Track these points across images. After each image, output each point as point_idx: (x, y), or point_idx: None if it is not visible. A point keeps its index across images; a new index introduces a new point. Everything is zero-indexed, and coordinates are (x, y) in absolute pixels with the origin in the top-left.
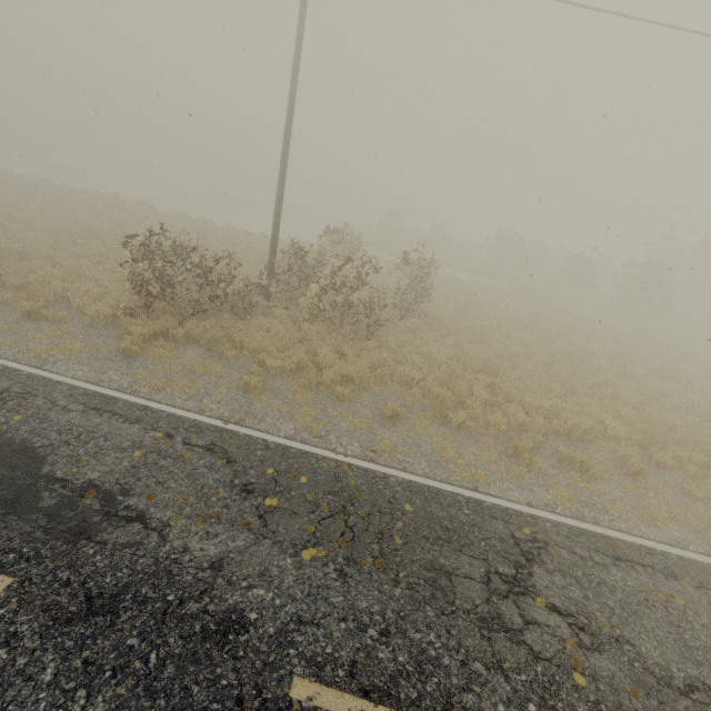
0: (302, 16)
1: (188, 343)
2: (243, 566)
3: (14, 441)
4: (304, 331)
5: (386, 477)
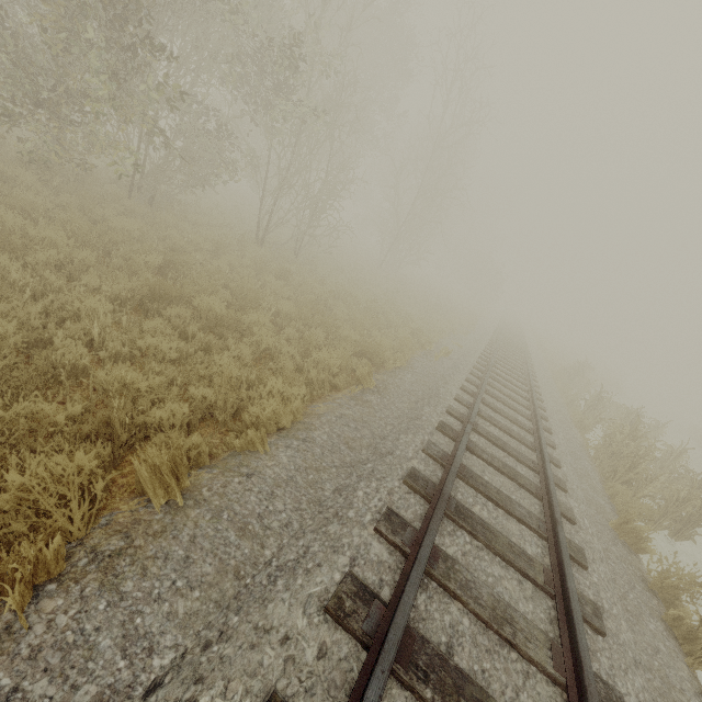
0: None
1: None
2: None
3: None
4: None
5: None
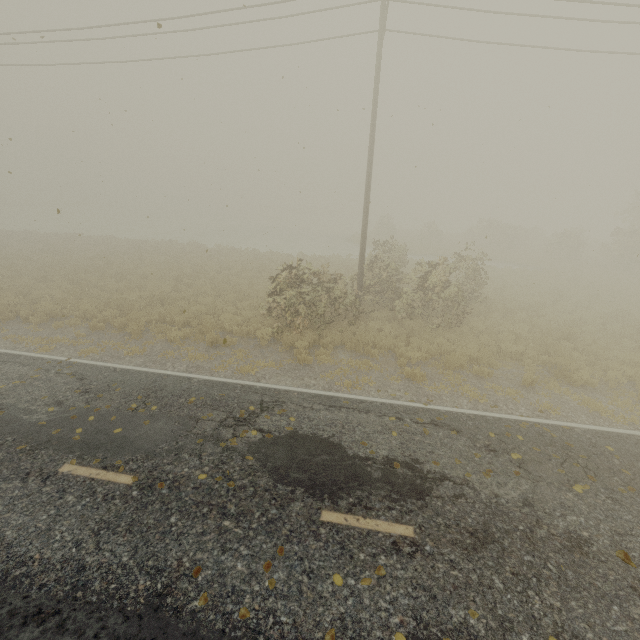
0: (377, 91)
1: (333, 349)
2: (544, 501)
3: (309, 436)
4: (407, 327)
5: (571, 429)
